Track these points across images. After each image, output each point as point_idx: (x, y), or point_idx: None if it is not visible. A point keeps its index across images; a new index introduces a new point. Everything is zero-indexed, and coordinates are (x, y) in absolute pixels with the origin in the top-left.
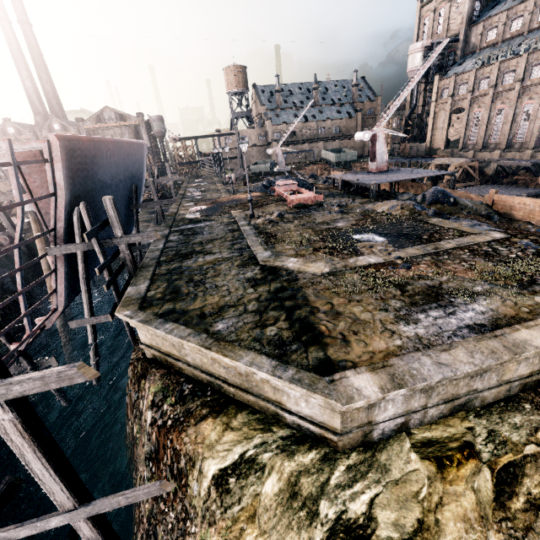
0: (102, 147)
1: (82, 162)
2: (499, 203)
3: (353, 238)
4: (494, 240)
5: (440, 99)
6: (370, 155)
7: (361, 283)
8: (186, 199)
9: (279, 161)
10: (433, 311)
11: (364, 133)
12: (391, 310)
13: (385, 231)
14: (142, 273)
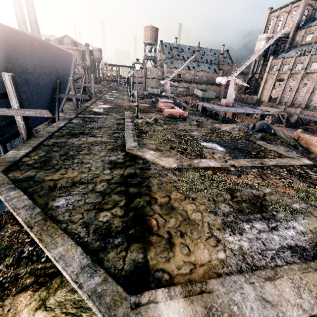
0: (26, 40)
1: (0, 45)
2: (302, 139)
3: (201, 144)
4: (304, 165)
5: (270, 71)
6: (223, 94)
7: (199, 182)
8: (100, 100)
9: (167, 89)
10: (257, 223)
11: (222, 78)
12: (220, 213)
13: (225, 143)
14: (31, 141)
